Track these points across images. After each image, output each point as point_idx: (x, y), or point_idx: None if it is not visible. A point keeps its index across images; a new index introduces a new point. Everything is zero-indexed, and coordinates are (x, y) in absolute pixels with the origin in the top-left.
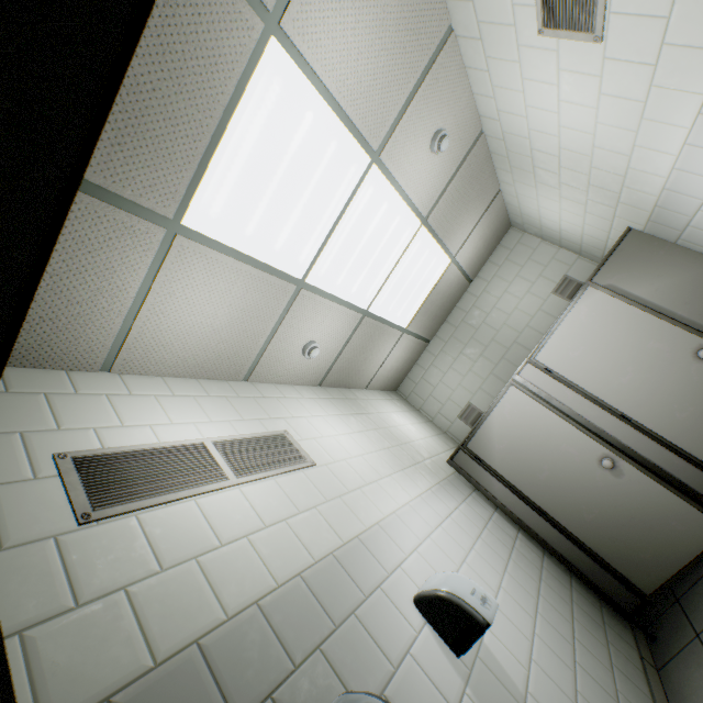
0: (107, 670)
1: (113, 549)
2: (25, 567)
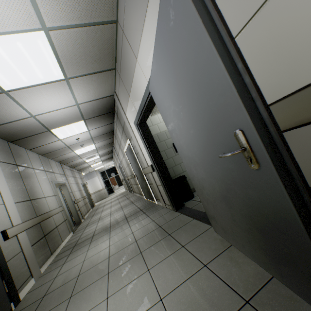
0: (156, 132)
1: (155, 120)
2: (147, 121)
